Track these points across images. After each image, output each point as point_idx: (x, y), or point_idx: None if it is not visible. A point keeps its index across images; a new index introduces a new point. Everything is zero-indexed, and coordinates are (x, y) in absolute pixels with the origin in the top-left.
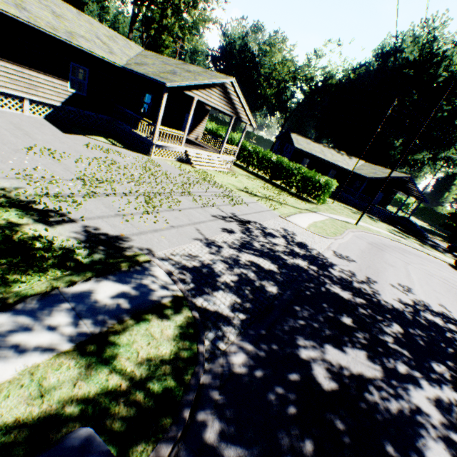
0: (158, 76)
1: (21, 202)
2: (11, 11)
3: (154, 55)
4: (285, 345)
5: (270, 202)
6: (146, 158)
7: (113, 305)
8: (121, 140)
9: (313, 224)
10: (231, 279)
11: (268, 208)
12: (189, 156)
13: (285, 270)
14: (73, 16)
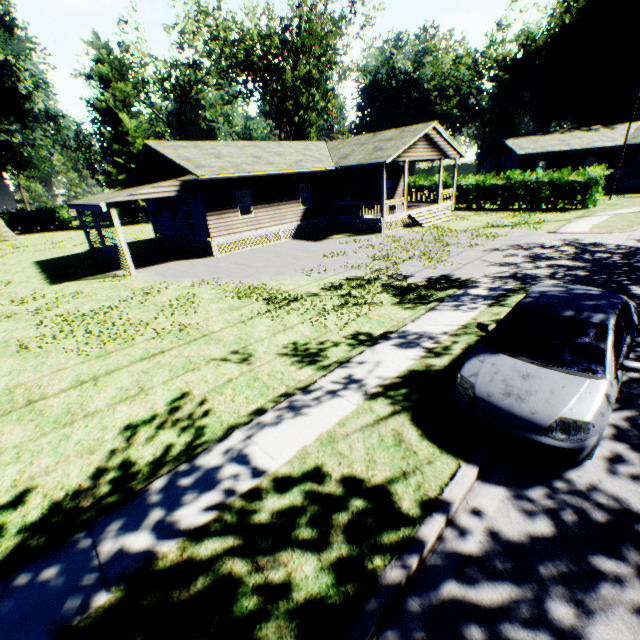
0: (372, 159)
1: (373, 276)
2: (271, 169)
3: (340, 143)
4: (617, 292)
5: (525, 226)
6: (382, 235)
7: (485, 294)
8: (347, 232)
9: (593, 227)
10: (544, 275)
11: (528, 232)
12: (414, 219)
13: (587, 263)
14: (280, 148)
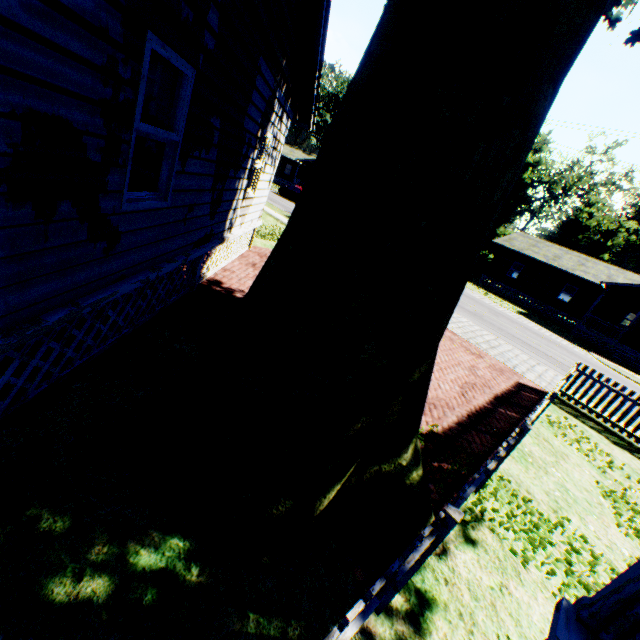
0: None
1: None
2: None
3: None
4: None
5: None
6: None
7: None
8: None
9: None
10: None
11: None
12: None
13: None
14: None
